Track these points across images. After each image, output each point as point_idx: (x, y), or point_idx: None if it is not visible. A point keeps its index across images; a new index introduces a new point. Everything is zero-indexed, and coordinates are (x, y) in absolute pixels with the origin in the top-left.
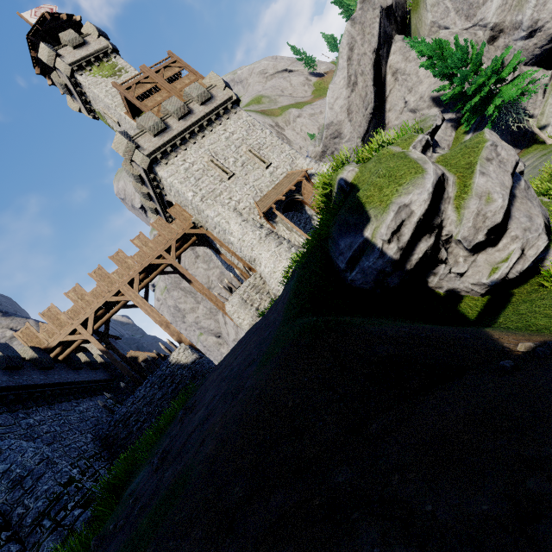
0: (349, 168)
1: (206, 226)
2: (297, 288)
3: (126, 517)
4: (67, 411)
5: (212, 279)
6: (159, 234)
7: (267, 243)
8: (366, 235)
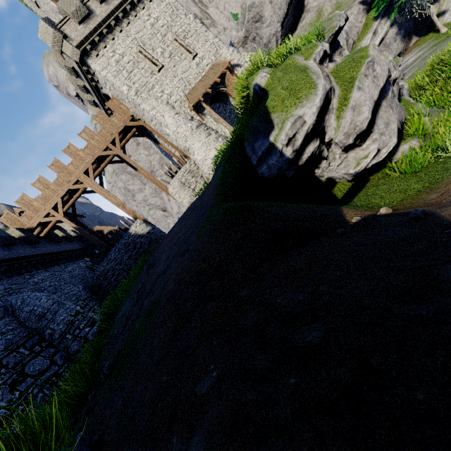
0: (262, 74)
1: (143, 119)
2: (223, 178)
3: (123, 326)
4: (59, 272)
5: (154, 163)
6: (102, 127)
7: (198, 134)
8: (271, 140)
